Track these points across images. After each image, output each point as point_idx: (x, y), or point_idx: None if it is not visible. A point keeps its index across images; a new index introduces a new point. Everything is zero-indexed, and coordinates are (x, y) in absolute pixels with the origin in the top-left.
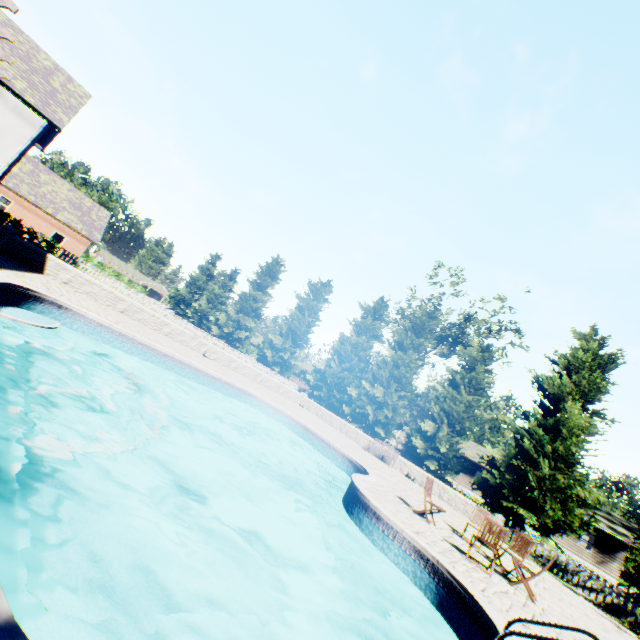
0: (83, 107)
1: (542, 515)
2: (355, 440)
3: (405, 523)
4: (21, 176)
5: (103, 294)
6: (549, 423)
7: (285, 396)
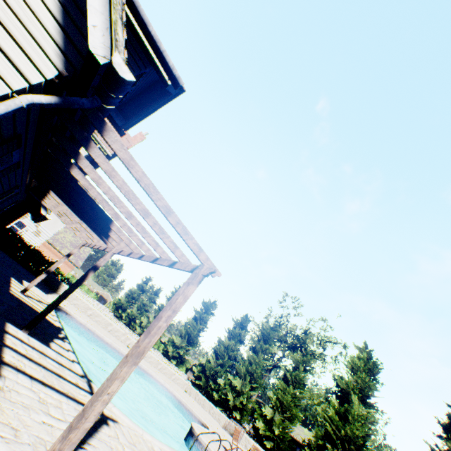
0: None
1: None
2: (218, 420)
3: (211, 445)
4: None
5: (82, 305)
6: (341, 411)
7: (175, 382)
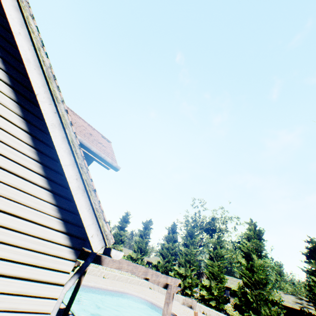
0: None
1: (260, 315)
2: (177, 300)
3: None
4: None
5: None
6: (249, 266)
7: (142, 285)
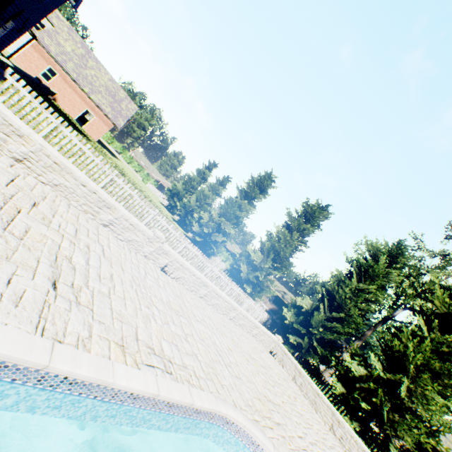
0: None
1: None
2: None
3: None
4: (71, 55)
5: None
6: None
7: (257, 338)
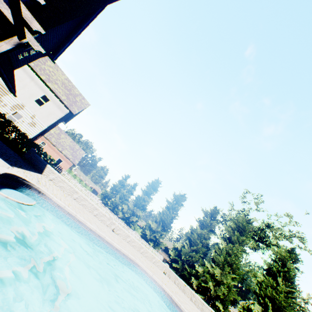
0: (86, 108)
1: None
2: (201, 310)
3: None
4: (54, 134)
5: (68, 188)
6: None
7: (155, 264)
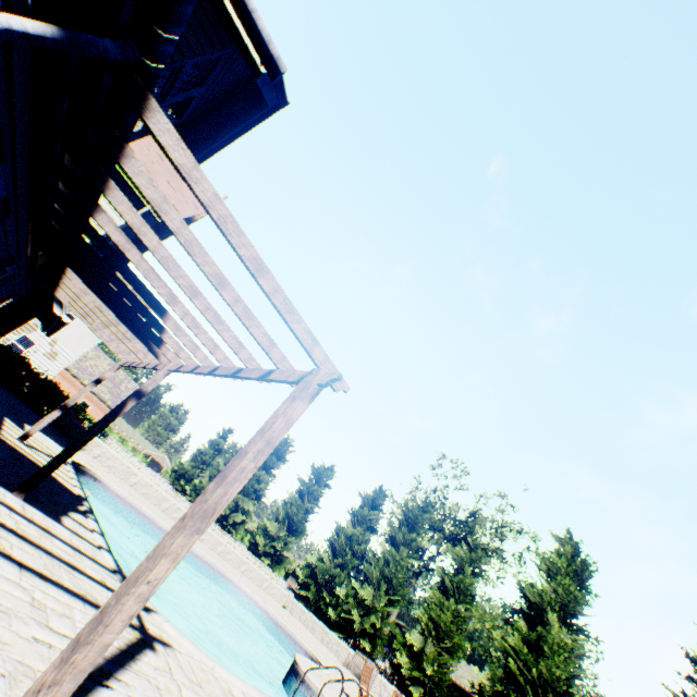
0: None
1: None
2: (336, 653)
3: (327, 691)
4: None
5: (122, 468)
6: (532, 638)
7: (268, 592)
